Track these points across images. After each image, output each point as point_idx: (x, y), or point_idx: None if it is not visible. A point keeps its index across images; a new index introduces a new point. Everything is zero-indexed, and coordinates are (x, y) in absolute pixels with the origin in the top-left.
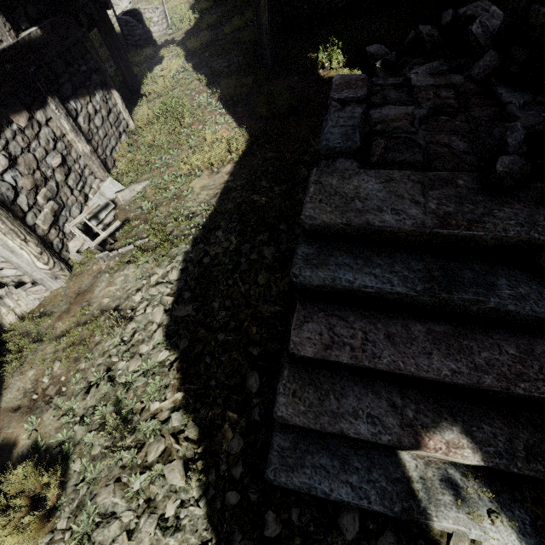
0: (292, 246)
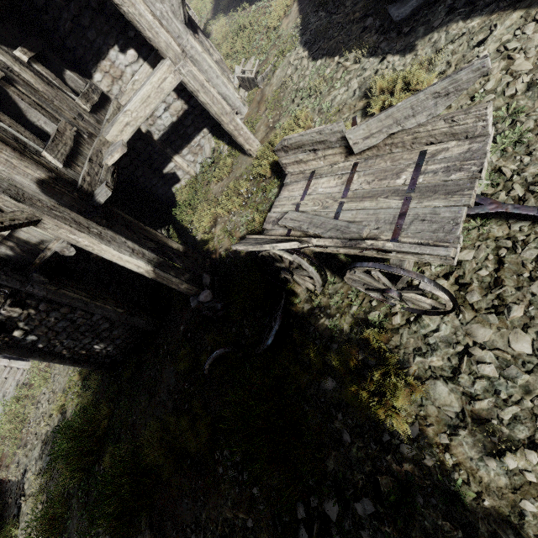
0: None
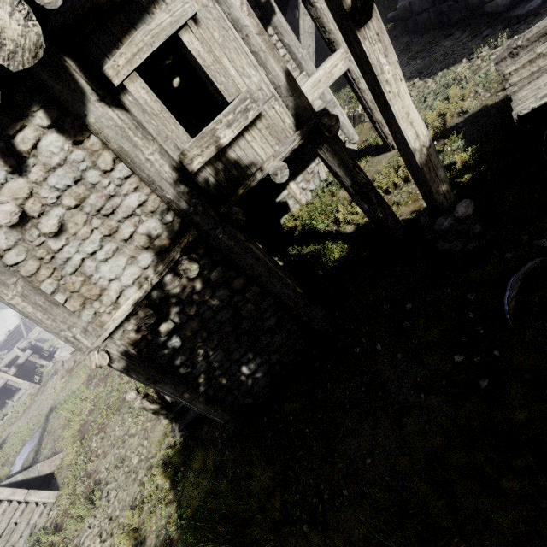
0: (444, 34)
